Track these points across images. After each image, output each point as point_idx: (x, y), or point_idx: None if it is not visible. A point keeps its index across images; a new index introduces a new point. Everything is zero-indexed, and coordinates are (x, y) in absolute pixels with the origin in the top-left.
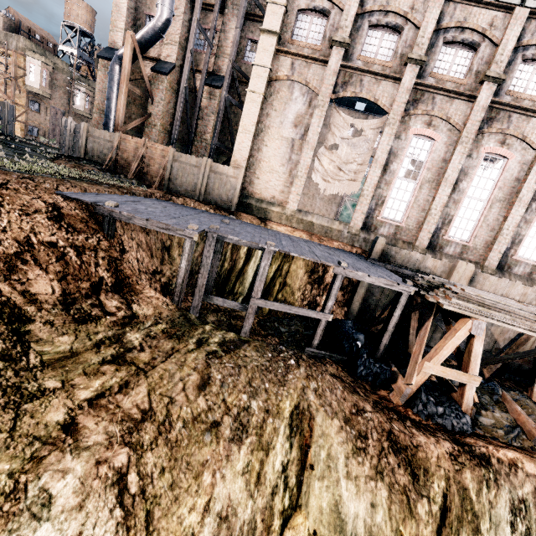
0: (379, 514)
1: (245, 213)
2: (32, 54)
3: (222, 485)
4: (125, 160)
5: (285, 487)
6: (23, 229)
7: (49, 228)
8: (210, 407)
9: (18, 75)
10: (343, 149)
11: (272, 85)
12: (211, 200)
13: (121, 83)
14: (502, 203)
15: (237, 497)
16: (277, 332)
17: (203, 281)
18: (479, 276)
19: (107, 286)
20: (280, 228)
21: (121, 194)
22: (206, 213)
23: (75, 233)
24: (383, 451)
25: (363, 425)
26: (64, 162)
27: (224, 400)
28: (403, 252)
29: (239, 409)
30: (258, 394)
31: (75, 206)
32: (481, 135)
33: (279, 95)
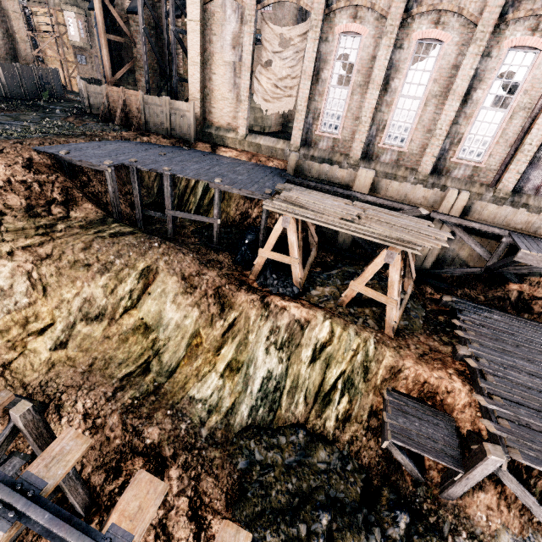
0: (188, 321)
1: (207, 142)
2: (66, 7)
3: (88, 288)
4: (114, 109)
5: (129, 298)
6: (7, 174)
7: (23, 172)
8: (87, 258)
9: (63, 33)
10: (277, 64)
11: (208, 8)
12: (177, 134)
13: (100, 37)
14: (438, 99)
15: (97, 295)
16: (202, 235)
17: (138, 200)
18: (382, 183)
19: (58, 202)
20: (225, 153)
21: (92, 142)
22: (160, 147)
23: (40, 173)
24: (206, 296)
25: (197, 281)
26: (72, 119)
27: (97, 256)
28: (314, 165)
29: (107, 261)
30: (123, 257)
31: (45, 156)
32: (411, 17)
33: (215, 17)
